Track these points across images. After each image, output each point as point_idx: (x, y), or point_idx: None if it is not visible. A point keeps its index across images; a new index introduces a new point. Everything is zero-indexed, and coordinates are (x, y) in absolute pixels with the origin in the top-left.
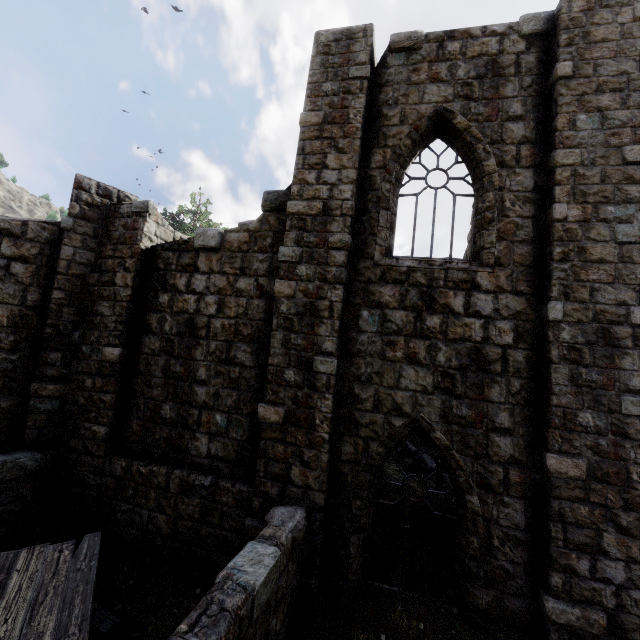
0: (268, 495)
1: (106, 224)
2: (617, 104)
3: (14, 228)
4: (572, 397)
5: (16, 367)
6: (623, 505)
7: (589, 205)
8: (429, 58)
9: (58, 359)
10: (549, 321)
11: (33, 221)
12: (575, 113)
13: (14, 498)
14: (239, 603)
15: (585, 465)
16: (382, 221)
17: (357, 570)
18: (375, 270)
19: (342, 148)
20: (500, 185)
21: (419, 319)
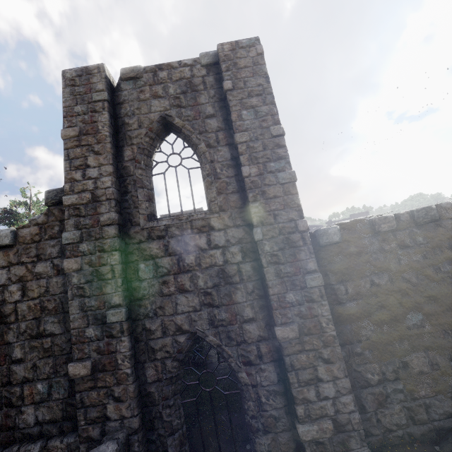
0: (91, 438)
1: None
2: (261, 103)
3: None
4: (280, 286)
5: None
6: (323, 345)
7: (261, 164)
8: (149, 83)
9: None
10: (256, 241)
11: None
12: (240, 110)
13: None
14: None
15: (297, 328)
16: (141, 197)
17: None
18: (143, 233)
19: (98, 151)
20: (211, 159)
21: (180, 260)
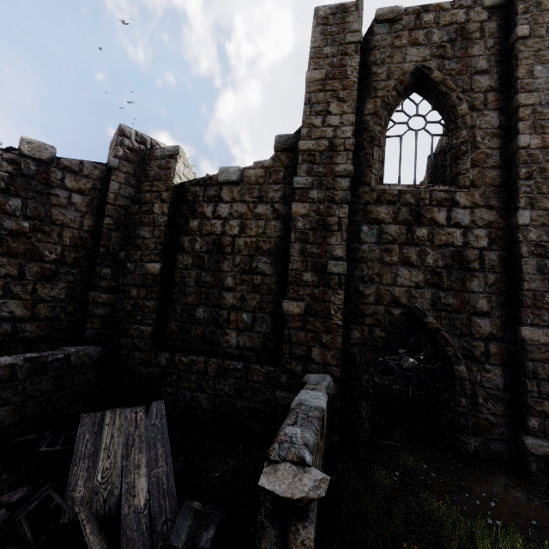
0: (293, 372)
1: (143, 165)
2: None
3: (74, 166)
4: (540, 283)
5: (76, 279)
6: None
7: (547, 135)
8: (409, 27)
9: (109, 273)
10: (519, 225)
11: (87, 161)
12: (532, 65)
13: (83, 381)
14: (318, 416)
15: None
16: (376, 156)
17: (367, 429)
18: (372, 194)
19: (342, 98)
20: (472, 124)
21: (410, 231)
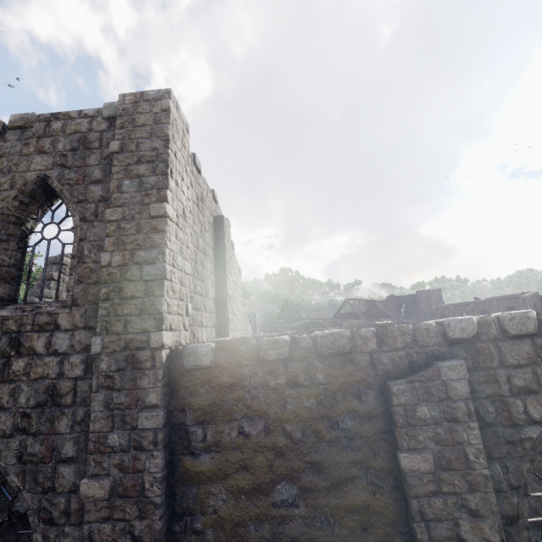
0: None
1: None
2: (150, 172)
3: None
4: (105, 421)
5: None
6: (137, 515)
7: (127, 252)
8: (38, 134)
9: None
10: (92, 355)
11: None
12: (122, 179)
13: None
14: None
15: (109, 484)
16: None
17: None
18: None
19: None
20: (82, 237)
21: (7, 364)
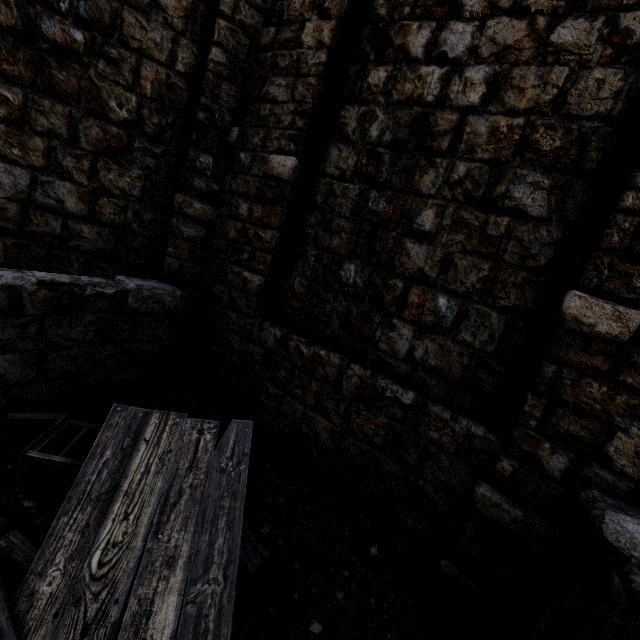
0: (537, 463)
1: None
2: None
3: None
4: None
5: (159, 167)
6: None
7: None
8: None
9: (209, 166)
10: None
11: None
12: None
13: (149, 337)
14: None
15: None
16: None
17: None
18: None
19: None
20: None
21: None
